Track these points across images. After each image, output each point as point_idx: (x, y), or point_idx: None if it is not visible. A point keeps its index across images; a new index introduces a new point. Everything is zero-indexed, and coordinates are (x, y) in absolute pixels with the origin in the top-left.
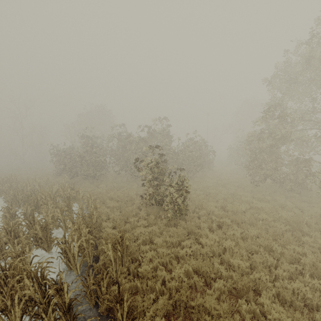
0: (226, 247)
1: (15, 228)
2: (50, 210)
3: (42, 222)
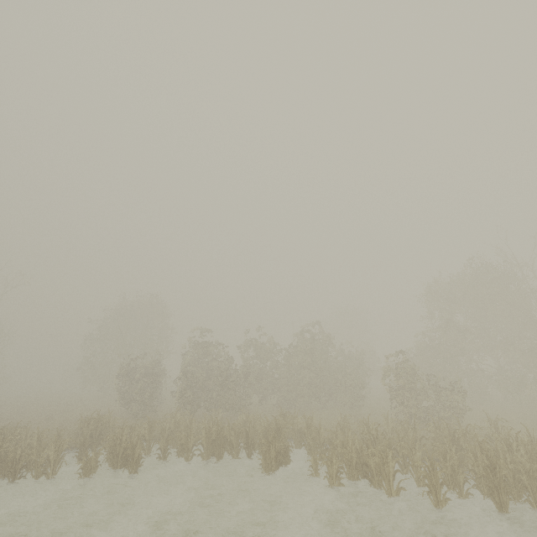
0: (527, 434)
1: (362, 448)
2: (323, 439)
3: (396, 431)
